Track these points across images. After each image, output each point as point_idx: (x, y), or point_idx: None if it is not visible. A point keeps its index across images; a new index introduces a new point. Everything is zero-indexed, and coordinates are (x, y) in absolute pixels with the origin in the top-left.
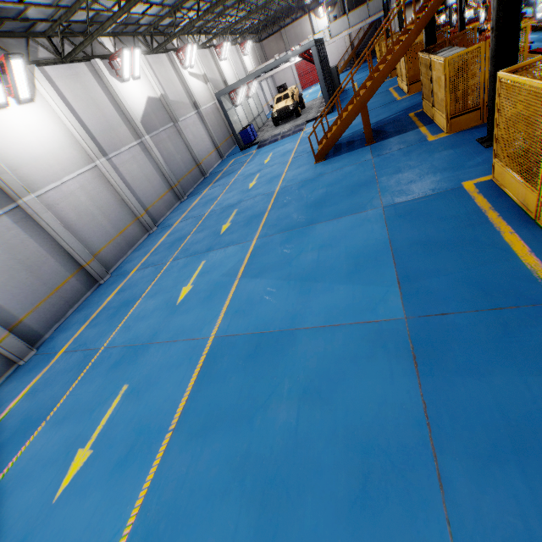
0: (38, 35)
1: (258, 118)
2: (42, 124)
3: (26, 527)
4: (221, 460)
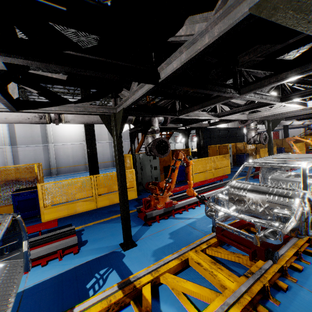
0: None
1: None
2: (74, 128)
3: None
4: None
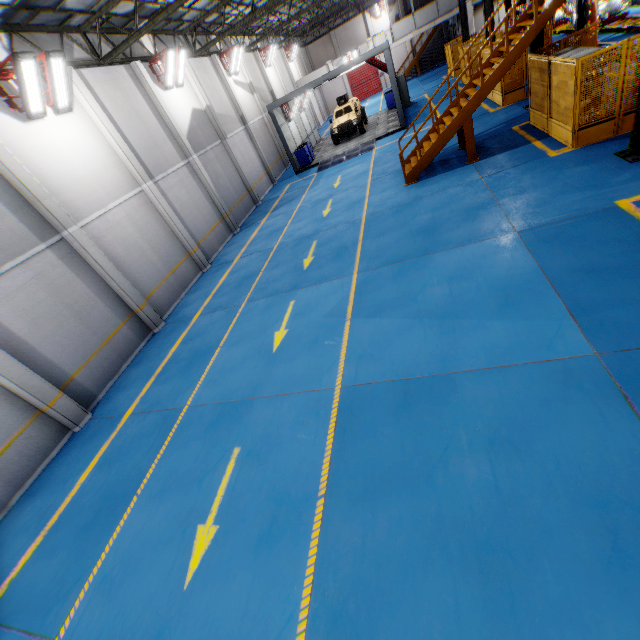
0: (72, 31)
1: (311, 135)
2: (82, 139)
3: (157, 620)
4: (406, 526)
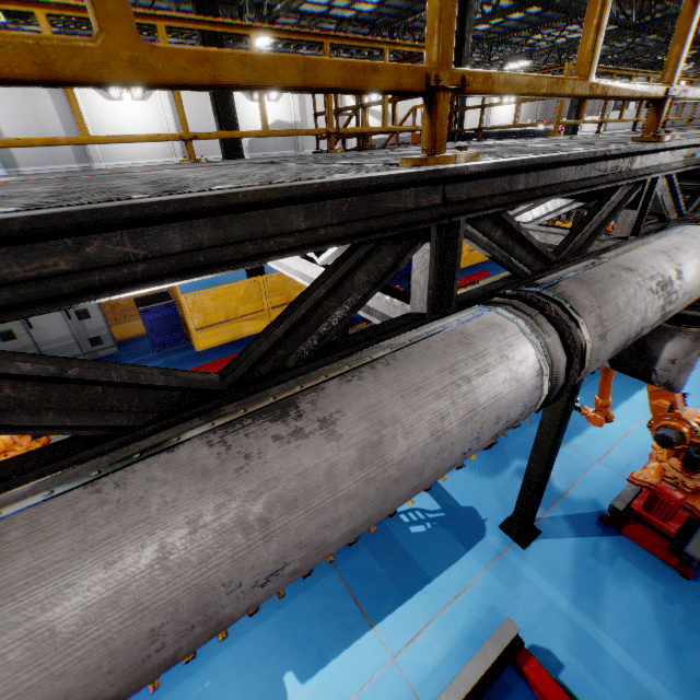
0: None
1: None
2: (144, 118)
3: None
4: None
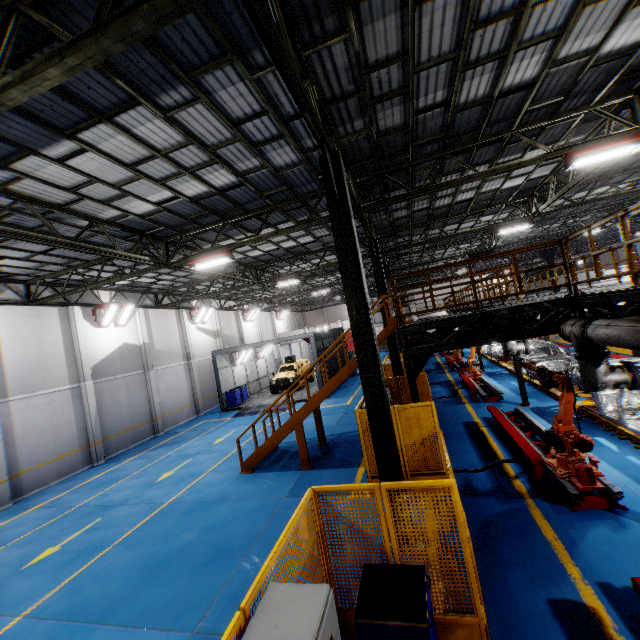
0: (17, 282)
1: (265, 378)
2: None
3: None
4: None
